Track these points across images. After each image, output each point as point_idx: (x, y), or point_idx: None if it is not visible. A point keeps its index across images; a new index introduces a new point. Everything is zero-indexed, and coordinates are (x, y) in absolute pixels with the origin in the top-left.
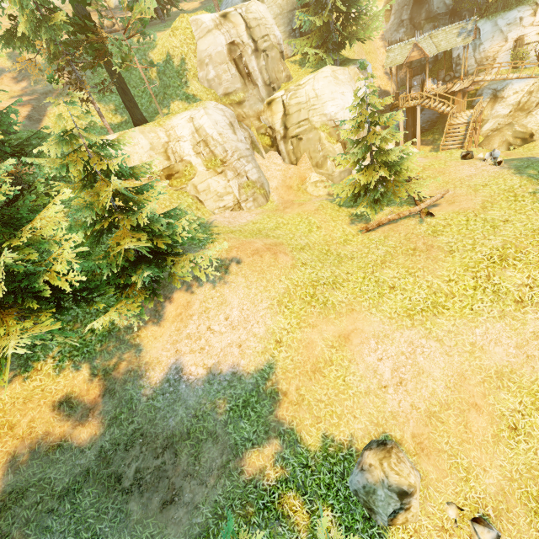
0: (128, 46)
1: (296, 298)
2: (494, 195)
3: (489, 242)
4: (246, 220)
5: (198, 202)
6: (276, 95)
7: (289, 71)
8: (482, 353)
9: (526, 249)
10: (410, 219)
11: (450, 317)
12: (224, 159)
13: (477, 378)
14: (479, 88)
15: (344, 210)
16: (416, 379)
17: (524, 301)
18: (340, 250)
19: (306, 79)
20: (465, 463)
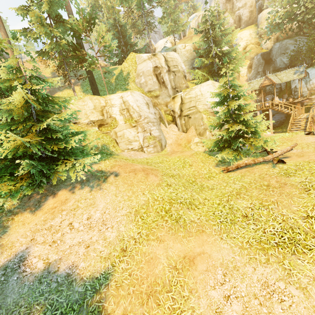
0: (96, 59)
1: (152, 210)
2: None
3: None
4: (143, 157)
5: (115, 143)
6: (178, 94)
7: (188, 84)
8: None
9: None
10: (264, 164)
11: (314, 260)
12: (137, 120)
13: None
14: (312, 103)
15: (212, 157)
16: None
17: None
18: (204, 182)
19: (196, 86)
20: None
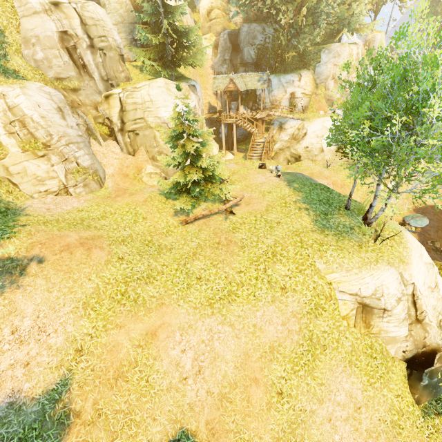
0: None
1: (105, 298)
2: (274, 201)
3: (267, 240)
4: (71, 206)
5: (10, 185)
6: (114, 91)
7: (129, 73)
8: (260, 332)
9: (288, 248)
10: (219, 215)
11: (240, 304)
12: (48, 143)
13: (257, 355)
14: (272, 119)
15: (169, 203)
16: (212, 364)
17: (286, 288)
18: (162, 240)
19: (142, 84)
20: (246, 437)
